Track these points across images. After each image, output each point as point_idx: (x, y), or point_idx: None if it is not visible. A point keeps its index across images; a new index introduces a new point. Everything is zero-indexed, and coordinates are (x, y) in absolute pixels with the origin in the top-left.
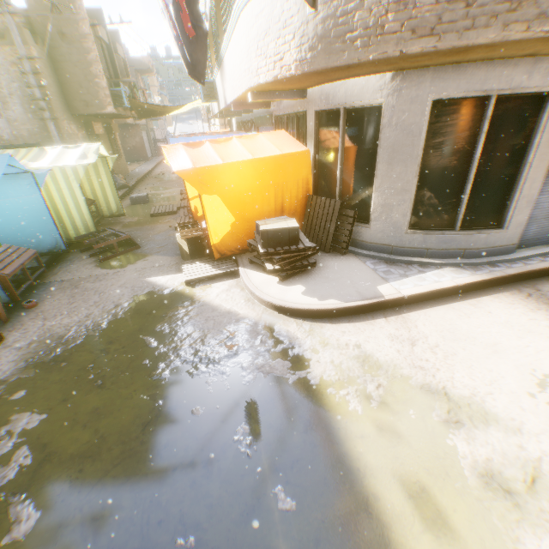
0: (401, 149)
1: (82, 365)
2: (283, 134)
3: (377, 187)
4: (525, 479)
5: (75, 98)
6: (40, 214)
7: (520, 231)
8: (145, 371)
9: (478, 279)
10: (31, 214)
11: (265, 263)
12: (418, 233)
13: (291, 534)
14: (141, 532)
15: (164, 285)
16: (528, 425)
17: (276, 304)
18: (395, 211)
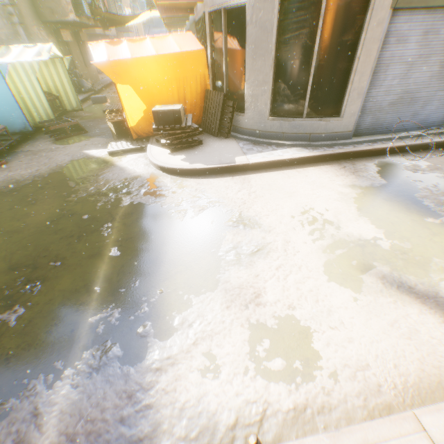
0: (261, 45)
1: (27, 194)
2: (189, 36)
3: (247, 80)
4: (254, 250)
5: (41, 6)
6: (9, 100)
7: (355, 120)
8: (63, 198)
9: (311, 155)
10: (2, 100)
11: (161, 139)
12: (276, 120)
13: (111, 264)
14: (35, 259)
15: (94, 155)
16: (278, 229)
17: (160, 165)
18: (260, 101)
